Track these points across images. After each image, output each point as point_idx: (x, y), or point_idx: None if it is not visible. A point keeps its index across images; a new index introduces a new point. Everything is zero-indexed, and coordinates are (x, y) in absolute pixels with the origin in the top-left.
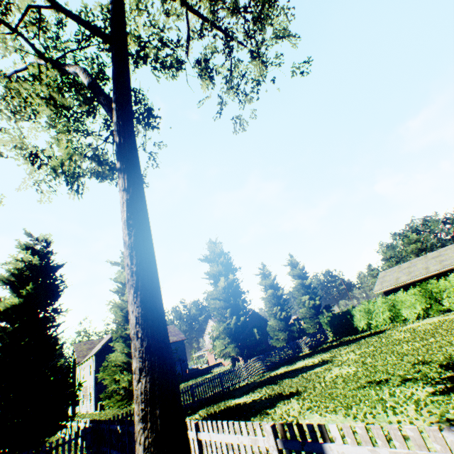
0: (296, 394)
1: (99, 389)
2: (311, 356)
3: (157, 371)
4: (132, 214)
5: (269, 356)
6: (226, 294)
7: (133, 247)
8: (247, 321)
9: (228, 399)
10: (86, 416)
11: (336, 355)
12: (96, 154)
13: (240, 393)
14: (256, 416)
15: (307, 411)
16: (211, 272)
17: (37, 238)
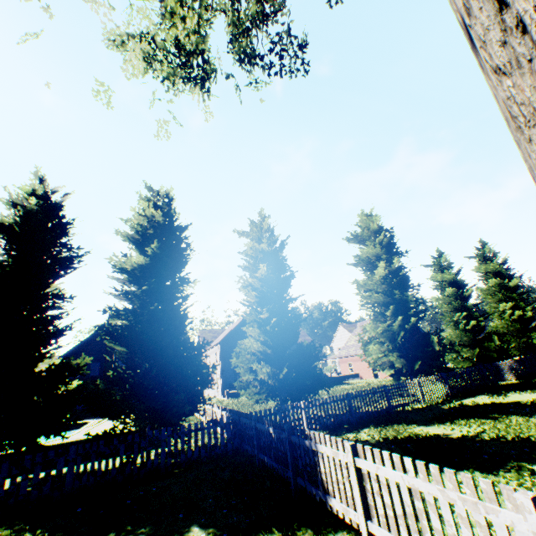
0: None
1: (225, 377)
2: (534, 389)
3: None
4: None
5: (454, 377)
6: (386, 285)
7: None
8: (418, 325)
9: (405, 423)
10: (215, 400)
11: None
12: None
13: (421, 418)
14: (503, 470)
15: None
16: (364, 254)
17: (158, 192)
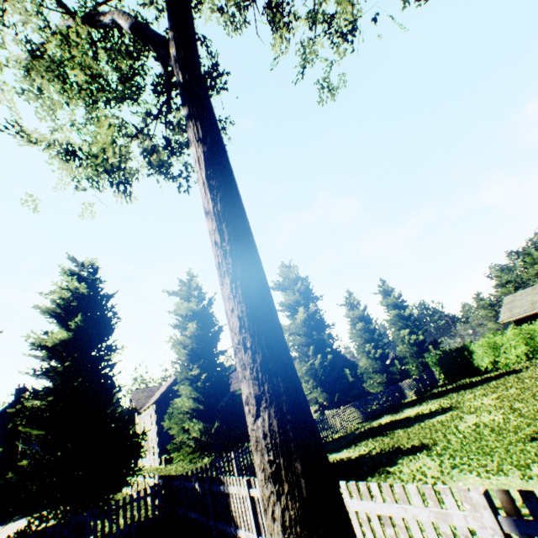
0: (424, 448)
1: (162, 441)
2: (422, 402)
3: (285, 400)
4: (213, 172)
5: (366, 402)
6: (307, 327)
7: (221, 217)
8: (335, 360)
9: None
10: (151, 471)
11: (460, 401)
12: (147, 125)
13: (336, 446)
14: (373, 476)
15: (452, 471)
16: (287, 301)
17: (83, 263)
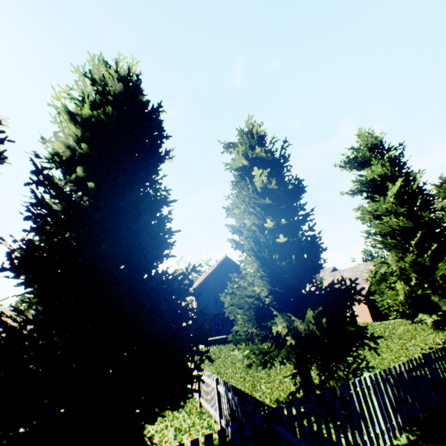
0: None
1: None
2: None
3: None
4: None
5: None
6: (405, 209)
7: None
8: None
9: None
10: None
11: None
12: None
13: None
14: None
15: None
16: (370, 175)
17: (117, 66)
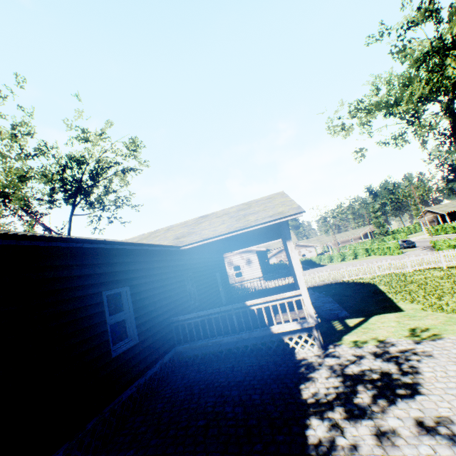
0: None
1: None
2: None
3: None
4: None
5: None
6: None
7: None
8: None
9: None
10: None
11: None
12: None
13: None
14: None
15: None
16: None
17: None
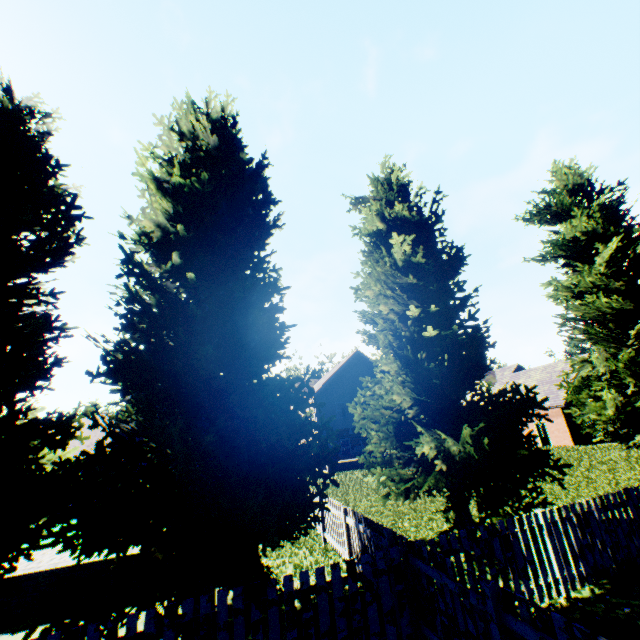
0: None
1: None
2: None
3: None
4: None
5: None
6: (622, 283)
7: None
8: None
9: None
10: None
11: None
12: None
13: None
14: None
15: None
16: (570, 233)
17: (208, 108)
